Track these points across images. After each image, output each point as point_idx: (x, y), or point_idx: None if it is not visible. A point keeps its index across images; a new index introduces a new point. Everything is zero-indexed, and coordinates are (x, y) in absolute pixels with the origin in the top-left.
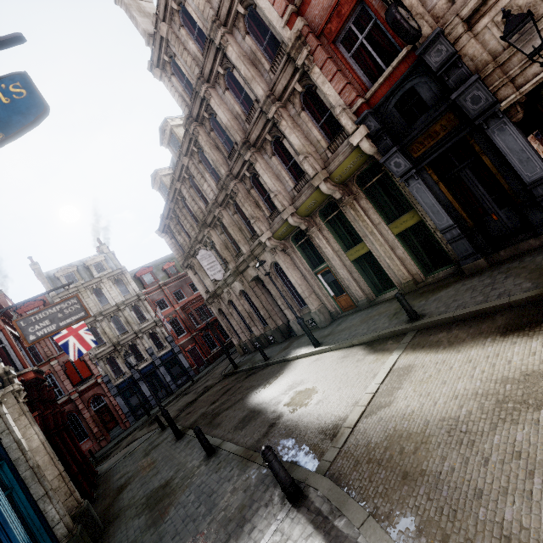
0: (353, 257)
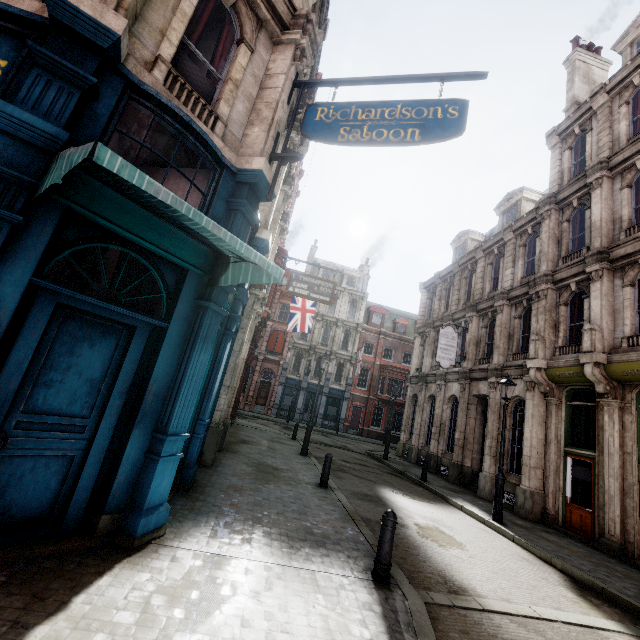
0: None
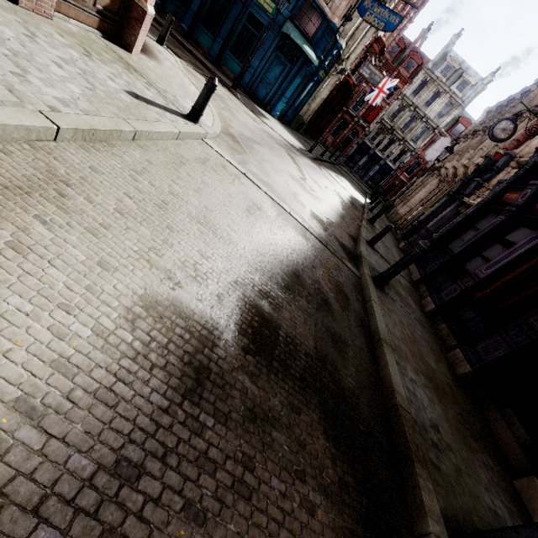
0: (425, 211)
